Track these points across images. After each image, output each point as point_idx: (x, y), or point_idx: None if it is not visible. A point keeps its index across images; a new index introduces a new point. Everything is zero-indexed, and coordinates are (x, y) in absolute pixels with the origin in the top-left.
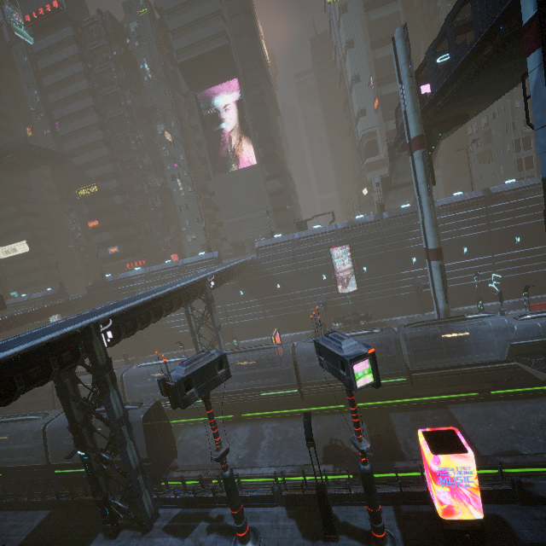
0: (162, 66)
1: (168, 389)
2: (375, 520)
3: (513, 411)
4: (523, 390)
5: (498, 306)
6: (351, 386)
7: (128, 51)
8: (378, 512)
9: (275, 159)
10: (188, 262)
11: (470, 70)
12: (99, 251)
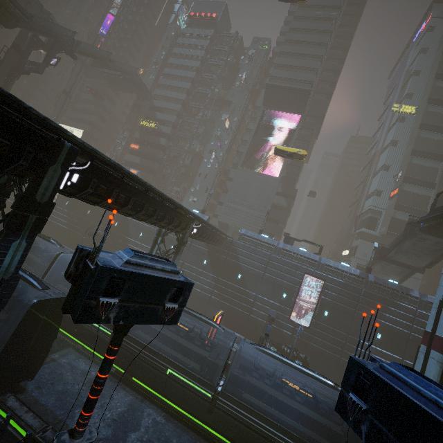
0: (254, 82)
1: (80, 273)
2: None
3: None
4: None
5: None
6: None
7: (238, 63)
8: None
9: (292, 184)
10: None
11: None
12: (124, 166)
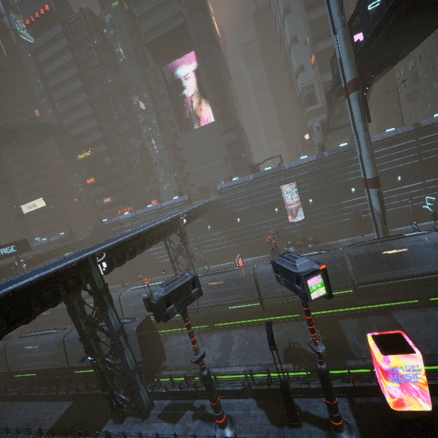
0: (133, 48)
1: (152, 306)
2: (333, 411)
3: None
4: None
5: (431, 225)
6: (306, 299)
7: (105, 39)
8: (335, 404)
9: (229, 116)
10: (165, 205)
11: (401, 10)
12: (96, 201)
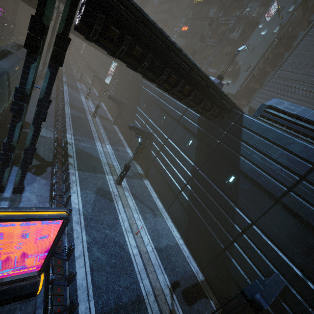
0: None
1: None
2: None
3: None
4: None
5: None
6: None
7: None
8: None
9: None
10: None
11: None
12: None
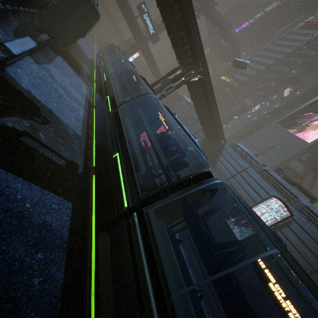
0: None
1: None
2: None
3: None
4: None
5: None
6: None
7: None
8: None
9: None
10: None
11: None
12: None
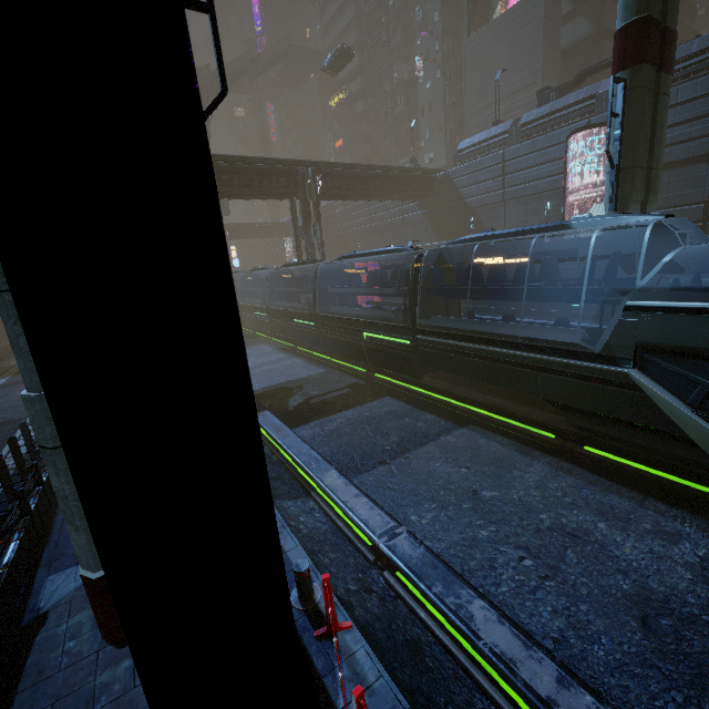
0: None
1: None
2: None
3: (556, 486)
4: (678, 482)
5: None
6: None
7: None
8: None
9: None
10: None
11: None
12: None
